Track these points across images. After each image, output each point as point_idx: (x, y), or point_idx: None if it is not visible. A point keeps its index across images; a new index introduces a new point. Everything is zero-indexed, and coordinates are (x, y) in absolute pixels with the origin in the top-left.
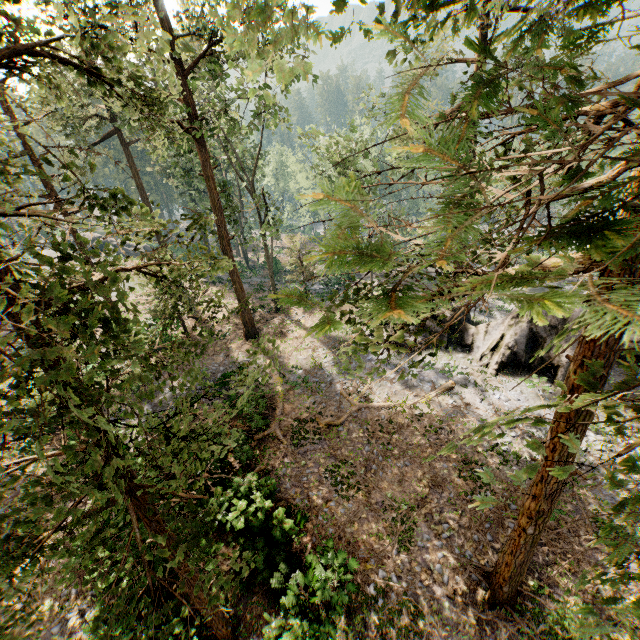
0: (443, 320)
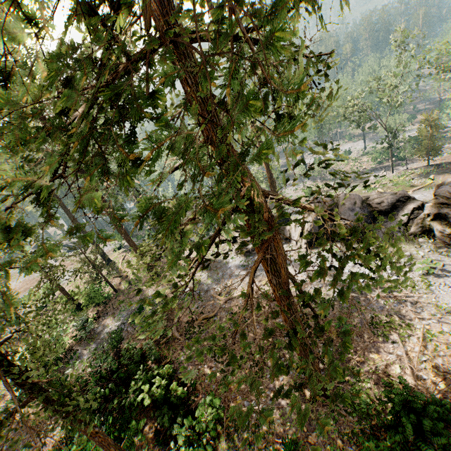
0: None
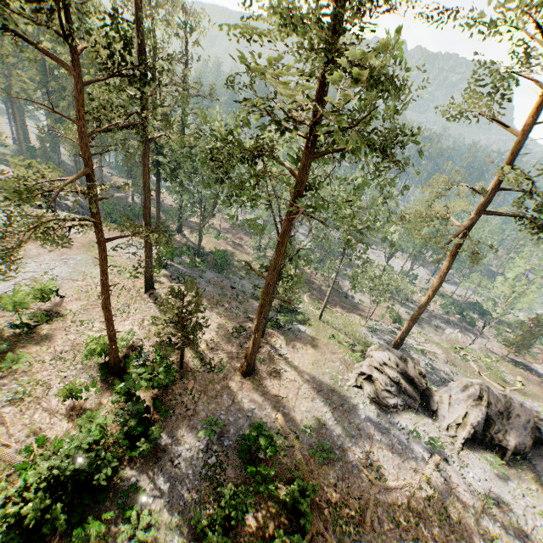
0: (419, 387)
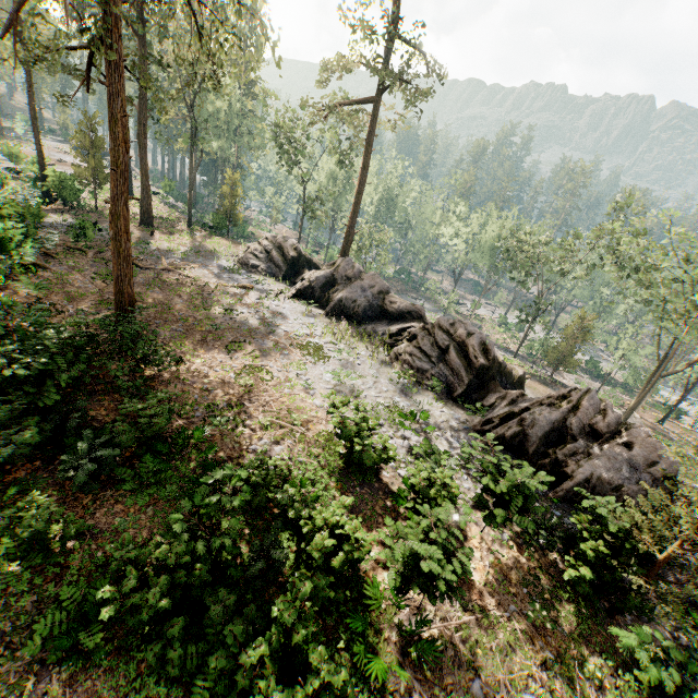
0: (287, 258)
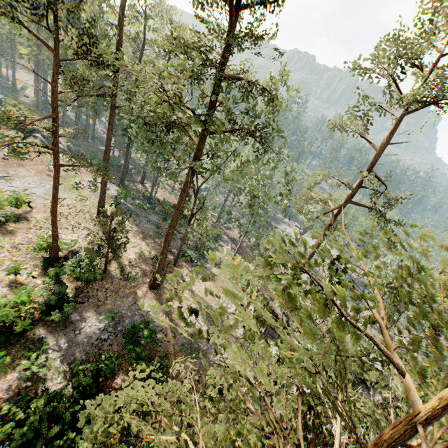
0: None
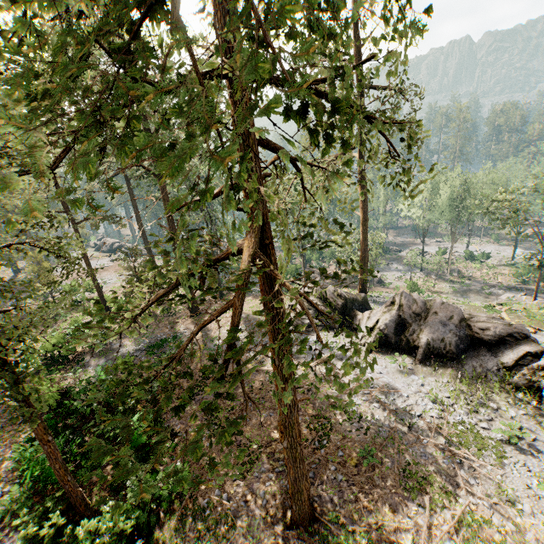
0: (336, 307)
